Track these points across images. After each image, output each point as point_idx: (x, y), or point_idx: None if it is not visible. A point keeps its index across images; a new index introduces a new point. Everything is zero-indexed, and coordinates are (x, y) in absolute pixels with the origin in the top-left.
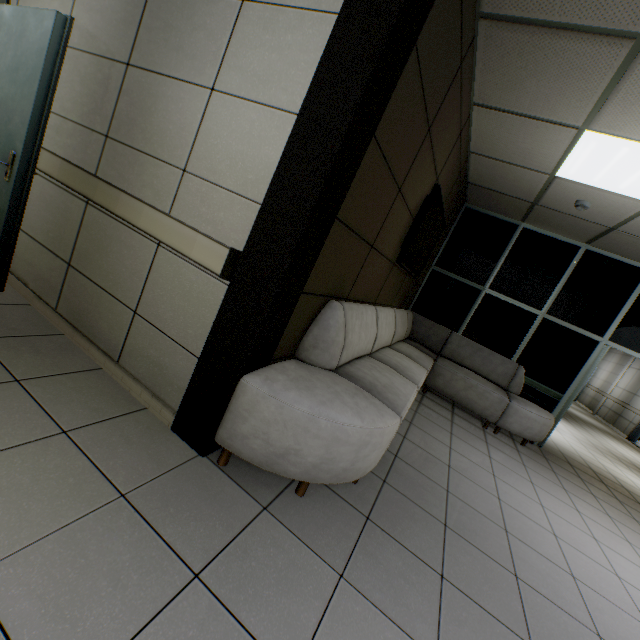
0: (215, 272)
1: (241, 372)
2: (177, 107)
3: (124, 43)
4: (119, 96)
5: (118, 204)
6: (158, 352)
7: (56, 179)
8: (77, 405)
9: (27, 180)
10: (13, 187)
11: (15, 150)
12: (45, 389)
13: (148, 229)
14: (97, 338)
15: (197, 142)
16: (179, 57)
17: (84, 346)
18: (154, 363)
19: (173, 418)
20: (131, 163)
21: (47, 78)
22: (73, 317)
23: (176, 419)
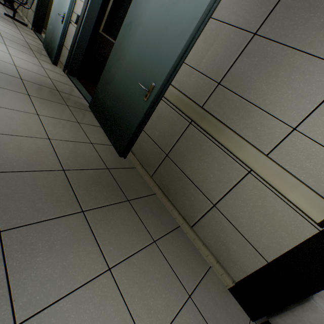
0: (312, 218)
1: (312, 294)
2: (301, 77)
3: (255, 16)
4: (238, 56)
5: (221, 135)
6: (228, 238)
7: (171, 102)
8: (184, 265)
9: (156, 101)
10: (149, 105)
11: (154, 82)
12: (167, 249)
13: (246, 161)
14: (178, 206)
15: (317, 110)
16: (318, 35)
17: (168, 207)
18: (222, 242)
19: (232, 284)
20: (237, 108)
21: (190, 39)
22: (163, 186)
23: (234, 286)
